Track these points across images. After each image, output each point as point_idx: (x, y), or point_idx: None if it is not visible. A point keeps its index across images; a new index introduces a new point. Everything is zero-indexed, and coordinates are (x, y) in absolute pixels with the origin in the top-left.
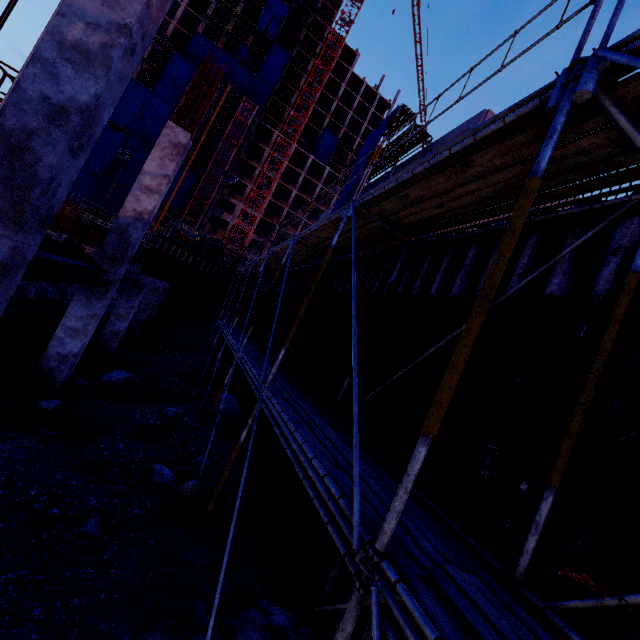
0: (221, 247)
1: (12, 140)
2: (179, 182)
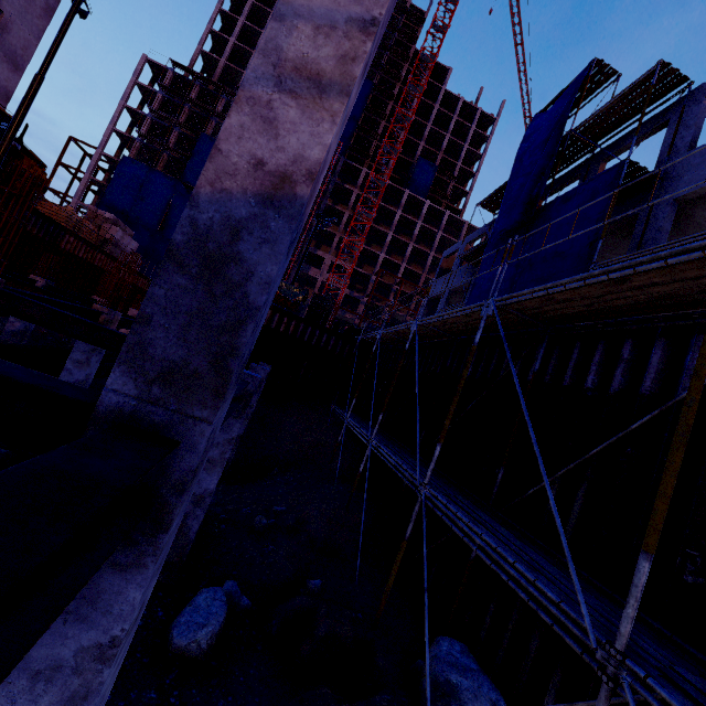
0: (329, 306)
1: None
2: None
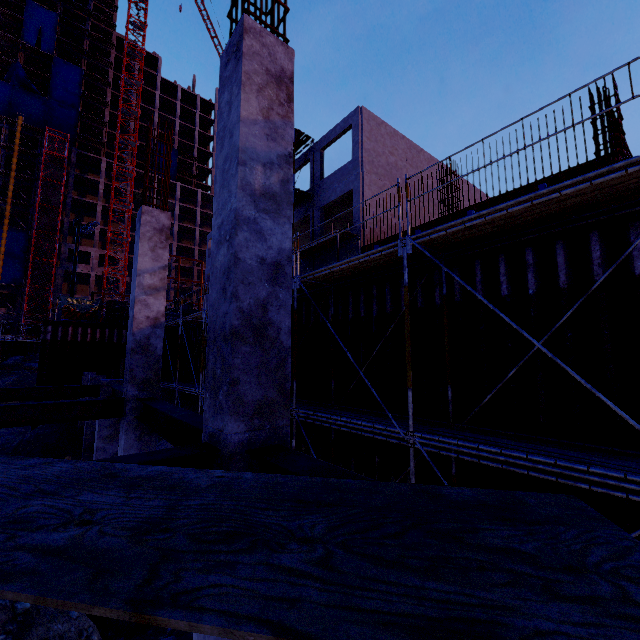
0: (126, 307)
1: (253, 321)
2: (2, 248)
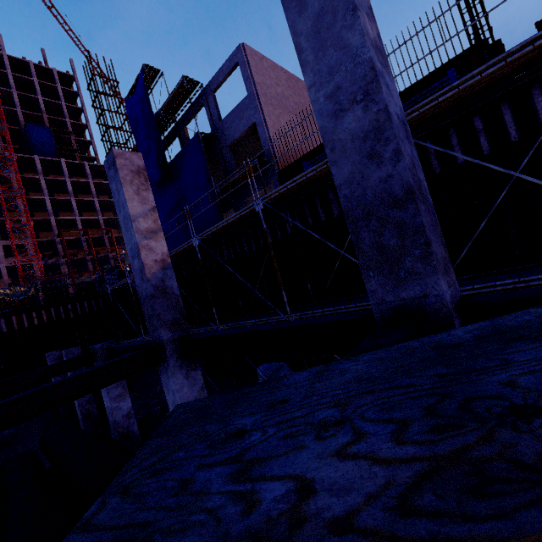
0: (63, 284)
1: (415, 179)
2: None
